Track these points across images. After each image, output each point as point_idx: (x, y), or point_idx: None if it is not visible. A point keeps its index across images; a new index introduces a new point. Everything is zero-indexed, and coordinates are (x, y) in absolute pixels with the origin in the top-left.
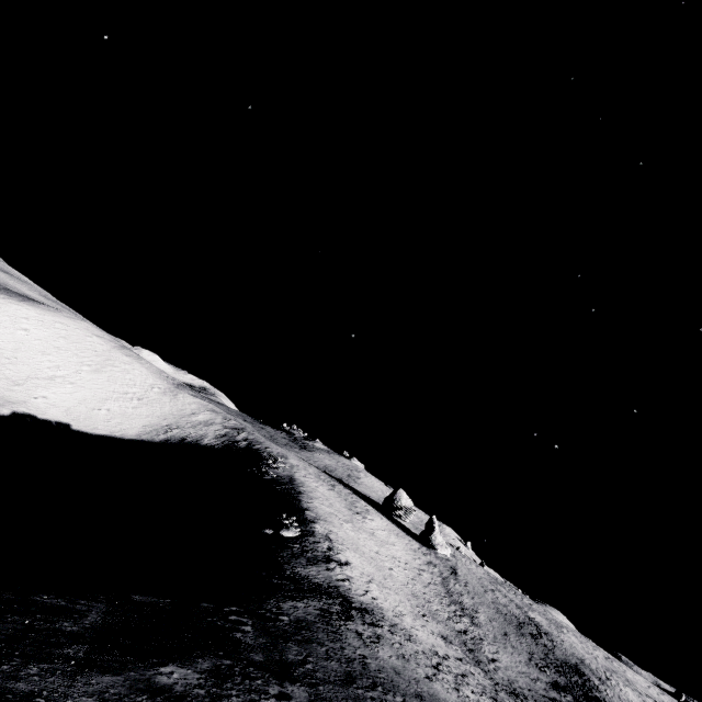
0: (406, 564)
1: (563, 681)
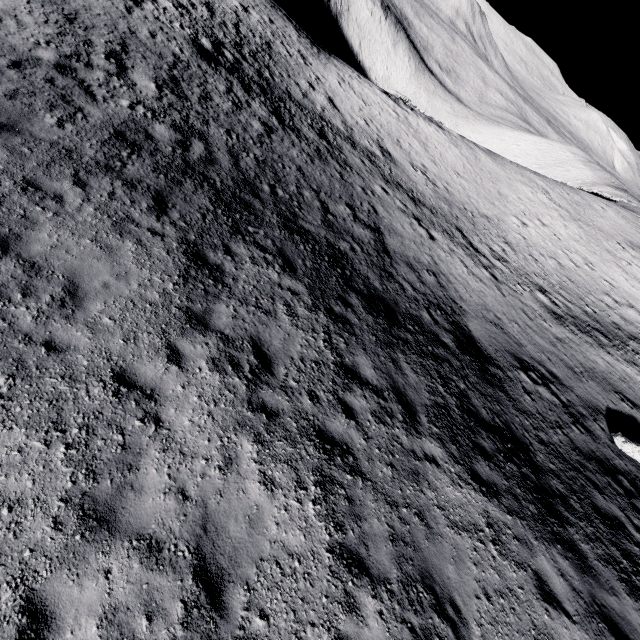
0: (605, 281)
1: (533, 412)
